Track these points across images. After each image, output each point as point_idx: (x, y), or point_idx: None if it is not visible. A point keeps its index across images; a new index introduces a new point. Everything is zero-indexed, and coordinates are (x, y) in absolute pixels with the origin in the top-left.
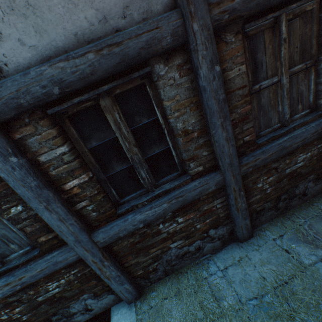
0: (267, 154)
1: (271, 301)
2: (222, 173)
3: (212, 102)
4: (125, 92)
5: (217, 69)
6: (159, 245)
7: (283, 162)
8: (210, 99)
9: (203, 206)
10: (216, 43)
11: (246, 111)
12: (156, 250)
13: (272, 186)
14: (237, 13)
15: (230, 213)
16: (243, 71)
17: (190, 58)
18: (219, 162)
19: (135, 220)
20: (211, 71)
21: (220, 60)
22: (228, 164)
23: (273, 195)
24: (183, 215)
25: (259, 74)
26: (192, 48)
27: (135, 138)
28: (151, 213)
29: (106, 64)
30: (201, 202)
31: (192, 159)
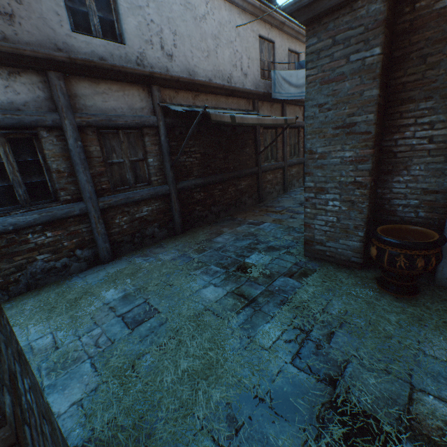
0: (118, 198)
1: (108, 278)
2: (85, 203)
3: (77, 158)
4: (17, 139)
5: (80, 143)
6: (26, 255)
7: (133, 209)
8: (75, 156)
9: (71, 227)
10: (81, 132)
11: (103, 171)
12: (22, 259)
13: (128, 225)
14: (91, 124)
15: (94, 237)
16: (99, 150)
17: (64, 134)
18: (83, 195)
19: (7, 222)
20: (76, 143)
21: (84, 140)
22: (89, 197)
23: (130, 232)
24: (52, 231)
25: (112, 155)
26: (65, 130)
27: (19, 167)
28: (22, 219)
29: (8, 121)
30: (69, 223)
31: (63, 190)
